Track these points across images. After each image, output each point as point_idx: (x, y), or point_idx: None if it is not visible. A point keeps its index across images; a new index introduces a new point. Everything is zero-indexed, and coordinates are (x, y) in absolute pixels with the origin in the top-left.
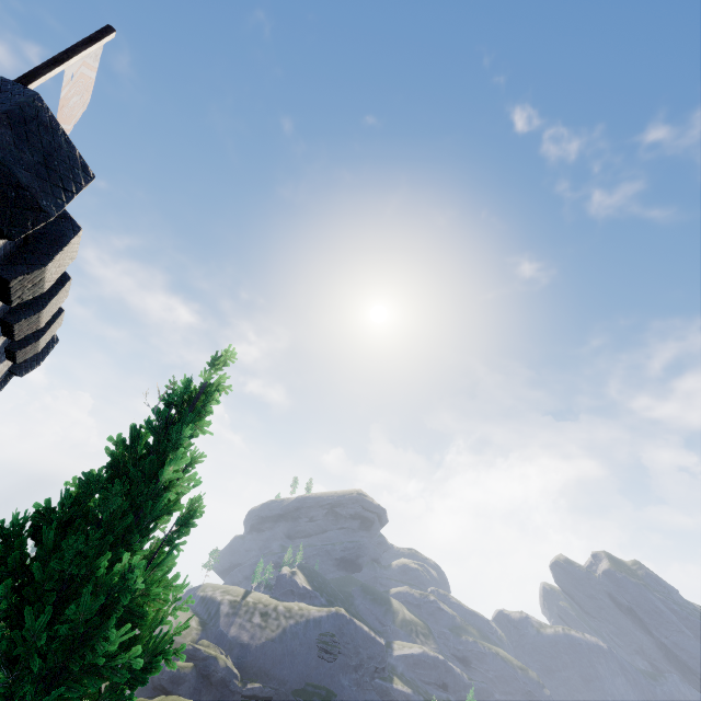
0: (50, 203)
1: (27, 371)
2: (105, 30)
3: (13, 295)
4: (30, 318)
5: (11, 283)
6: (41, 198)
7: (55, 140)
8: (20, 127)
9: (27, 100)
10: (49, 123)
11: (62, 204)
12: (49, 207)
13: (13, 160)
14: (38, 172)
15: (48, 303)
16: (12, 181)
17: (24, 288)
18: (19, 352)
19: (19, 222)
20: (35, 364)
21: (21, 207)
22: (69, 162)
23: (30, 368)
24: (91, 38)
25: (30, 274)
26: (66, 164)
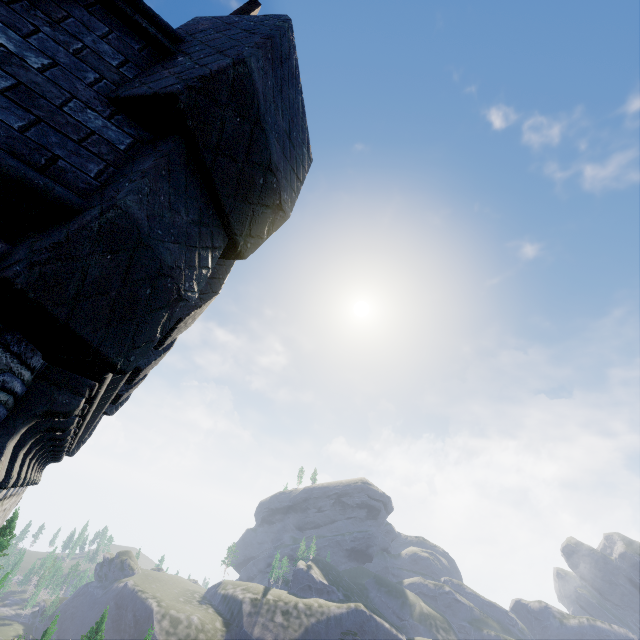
0: (287, 196)
1: (117, 408)
2: (252, 2)
3: (170, 336)
4: (158, 358)
5: (181, 321)
6: (282, 188)
7: (295, 99)
8: (277, 67)
9: (283, 25)
10: (294, 70)
11: (293, 198)
12: (286, 203)
13: (269, 121)
14: (283, 146)
15: (176, 338)
16: (264, 157)
17: (183, 326)
18: (125, 394)
19: (255, 229)
20: (124, 399)
21: (262, 203)
22: (300, 135)
23: (119, 404)
24: (242, 10)
25: (201, 307)
26: (298, 138)
